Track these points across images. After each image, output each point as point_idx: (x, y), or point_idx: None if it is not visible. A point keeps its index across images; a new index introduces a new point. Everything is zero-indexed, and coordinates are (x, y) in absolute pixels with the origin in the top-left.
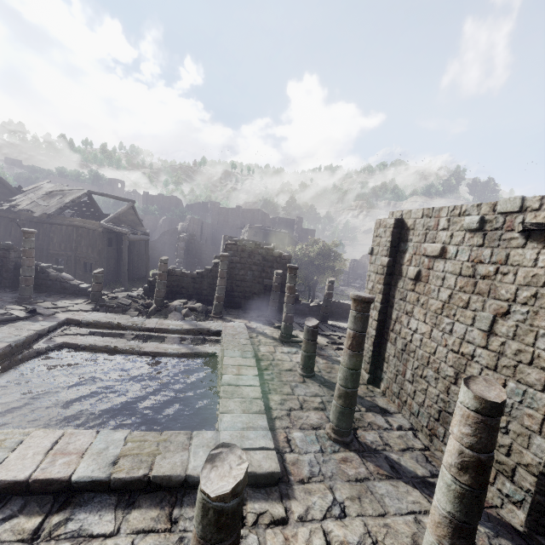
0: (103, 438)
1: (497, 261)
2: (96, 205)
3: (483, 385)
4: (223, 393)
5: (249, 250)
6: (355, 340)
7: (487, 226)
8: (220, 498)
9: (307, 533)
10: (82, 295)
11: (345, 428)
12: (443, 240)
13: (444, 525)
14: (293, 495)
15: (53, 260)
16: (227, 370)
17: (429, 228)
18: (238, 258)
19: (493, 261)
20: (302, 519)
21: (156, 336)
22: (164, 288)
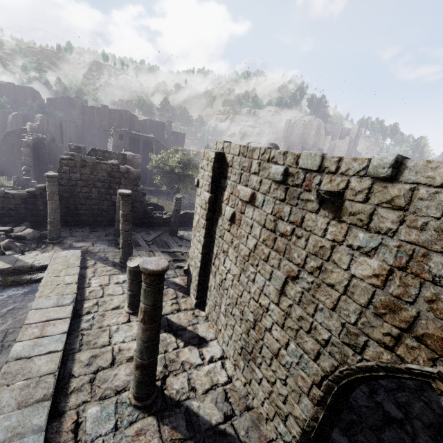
0: None
1: (294, 221)
2: None
3: None
4: (1, 379)
5: (91, 166)
6: (147, 314)
7: (290, 180)
8: None
9: None
10: None
11: (145, 394)
12: (253, 185)
13: None
14: None
15: None
16: (26, 332)
17: (244, 169)
18: (78, 175)
19: (291, 220)
20: None
21: None
22: None
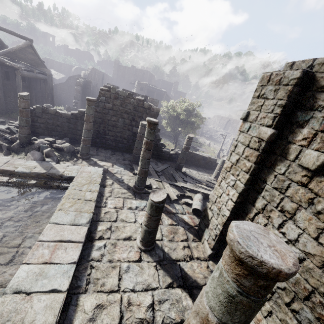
0: None
1: None
2: None
3: None
4: None
5: (122, 99)
6: None
7: None
8: None
9: None
10: None
11: None
12: None
13: None
14: None
15: None
16: (36, 252)
17: None
18: (111, 105)
19: None
20: None
21: (1, 177)
22: (27, 125)
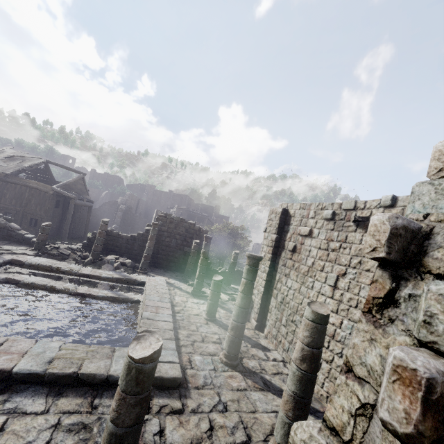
0: (41, 345)
1: (341, 239)
2: (50, 173)
3: (318, 306)
4: (143, 324)
5: (176, 223)
6: (247, 286)
7: (336, 217)
8: (142, 360)
9: (197, 419)
10: (25, 243)
11: (234, 354)
12: (311, 225)
13: (290, 402)
14: (189, 395)
15: (1, 212)
16: (148, 308)
17: (303, 216)
18: (166, 228)
19: (339, 239)
20: (194, 410)
21: (89, 282)
22: (102, 244)
